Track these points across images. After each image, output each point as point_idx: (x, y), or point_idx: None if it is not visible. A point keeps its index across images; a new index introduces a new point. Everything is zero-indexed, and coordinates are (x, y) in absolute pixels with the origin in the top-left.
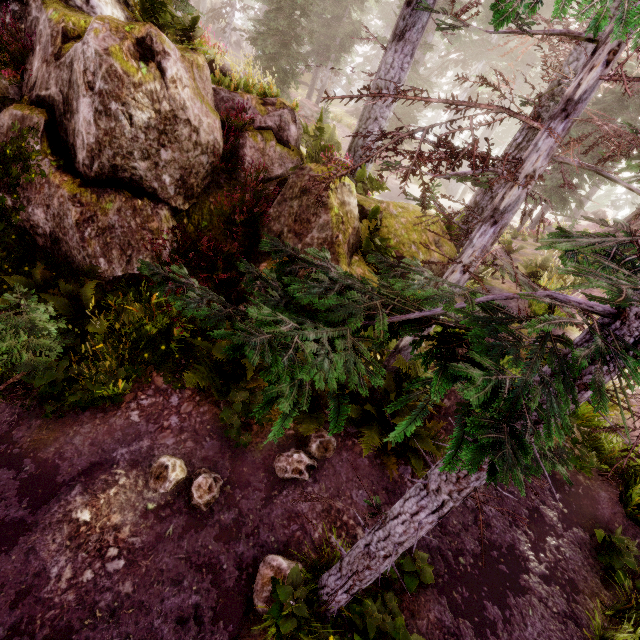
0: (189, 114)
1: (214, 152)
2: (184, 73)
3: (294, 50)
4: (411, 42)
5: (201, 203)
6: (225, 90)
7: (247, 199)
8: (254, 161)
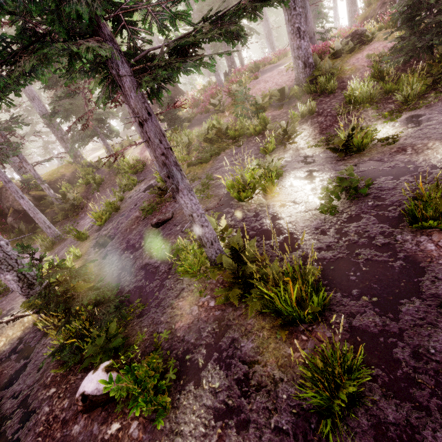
0: None
1: None
2: None
3: None
4: None
5: None
6: None
7: None
8: None
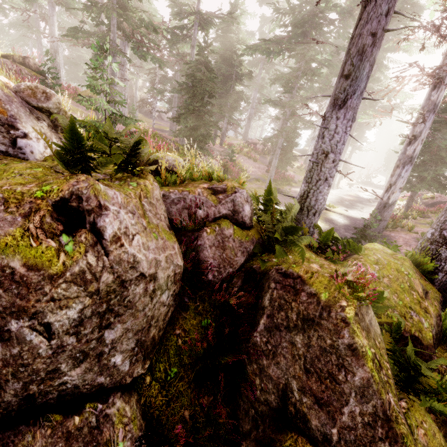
0: (142, 266)
1: (175, 279)
2: (130, 218)
3: (208, 120)
4: (352, 108)
5: (164, 343)
6: (174, 192)
7: (225, 333)
8: (216, 260)
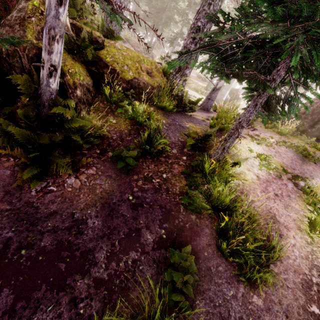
0: None
1: None
2: None
3: None
4: None
5: None
6: None
7: None
8: None
